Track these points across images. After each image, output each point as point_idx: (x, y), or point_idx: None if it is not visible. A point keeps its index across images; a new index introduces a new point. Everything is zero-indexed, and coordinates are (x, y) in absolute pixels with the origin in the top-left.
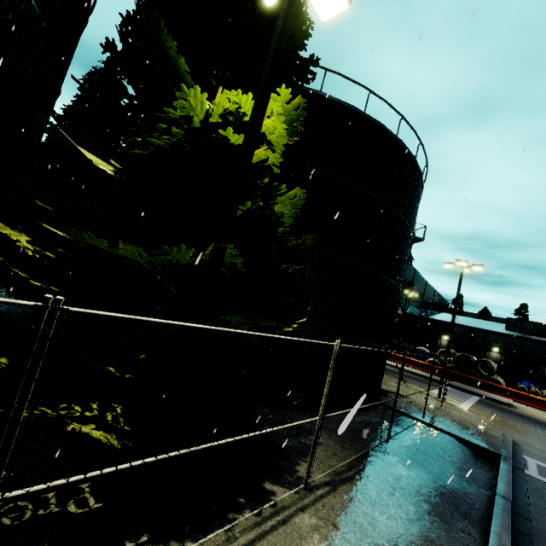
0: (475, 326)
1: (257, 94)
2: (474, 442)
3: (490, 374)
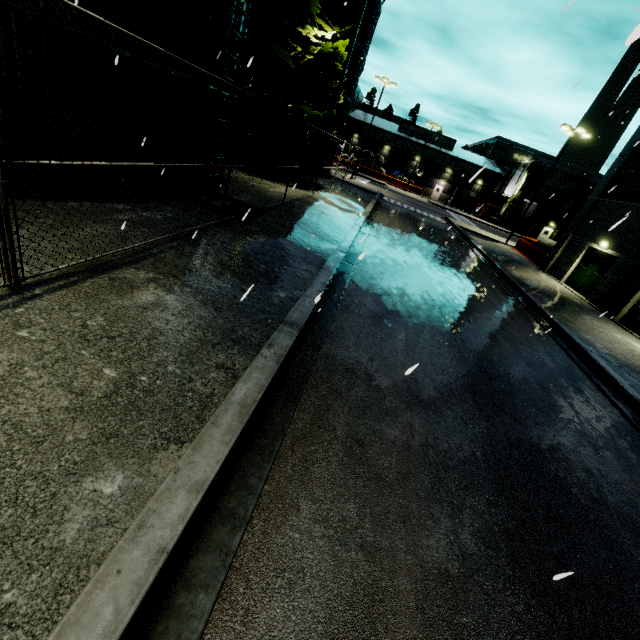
0: (379, 127)
1: (349, 50)
2: (369, 190)
3: (379, 167)
